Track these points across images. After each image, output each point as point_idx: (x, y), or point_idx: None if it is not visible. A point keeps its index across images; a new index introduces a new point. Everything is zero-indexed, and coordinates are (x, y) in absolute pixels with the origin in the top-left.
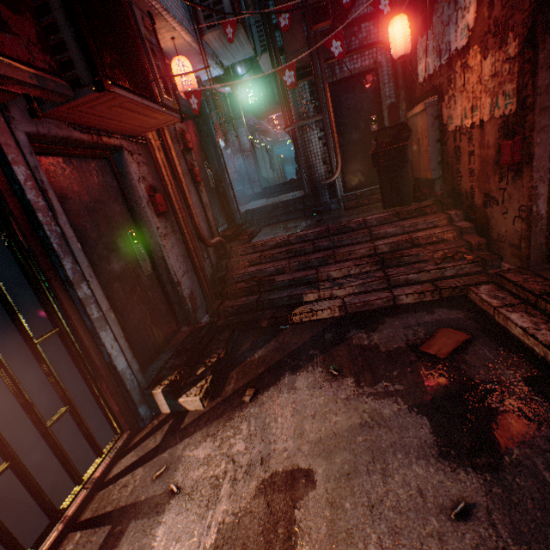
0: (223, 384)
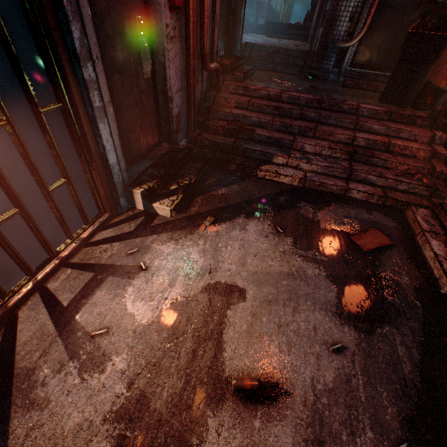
0: (188, 204)
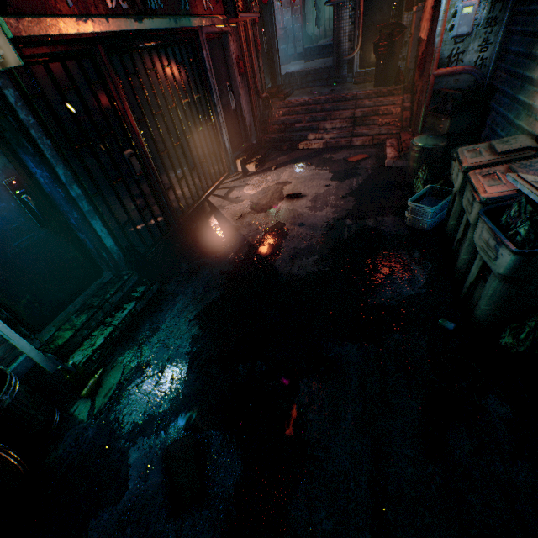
0: (263, 166)
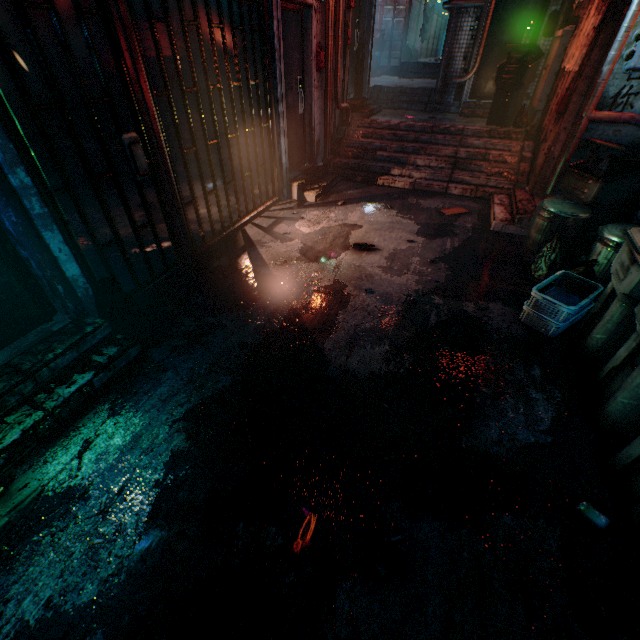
0: (327, 198)
